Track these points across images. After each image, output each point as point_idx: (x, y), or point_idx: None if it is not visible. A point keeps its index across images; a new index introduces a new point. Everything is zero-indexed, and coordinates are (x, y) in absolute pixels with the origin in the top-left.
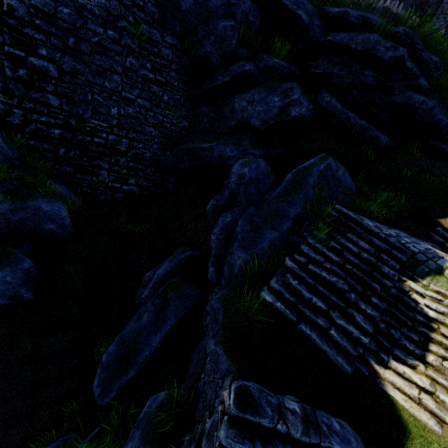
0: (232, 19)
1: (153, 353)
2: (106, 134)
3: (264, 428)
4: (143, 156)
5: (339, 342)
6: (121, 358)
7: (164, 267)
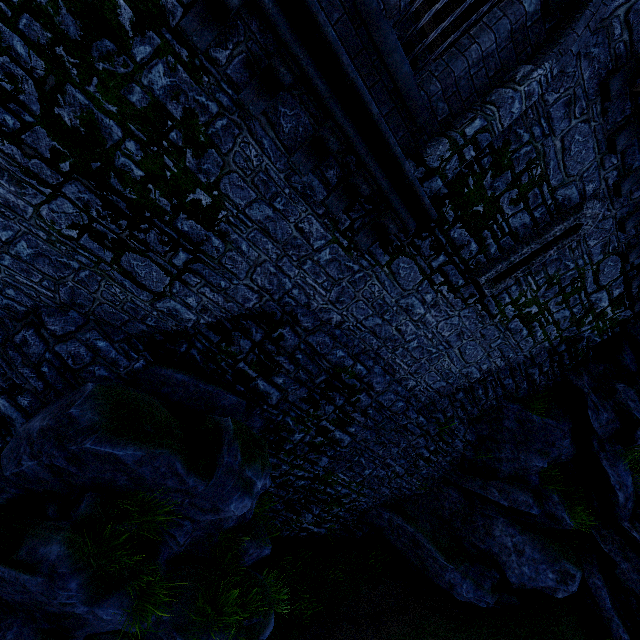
0: (546, 459)
1: None
2: (342, 486)
3: None
4: (358, 507)
5: None
6: None
7: None
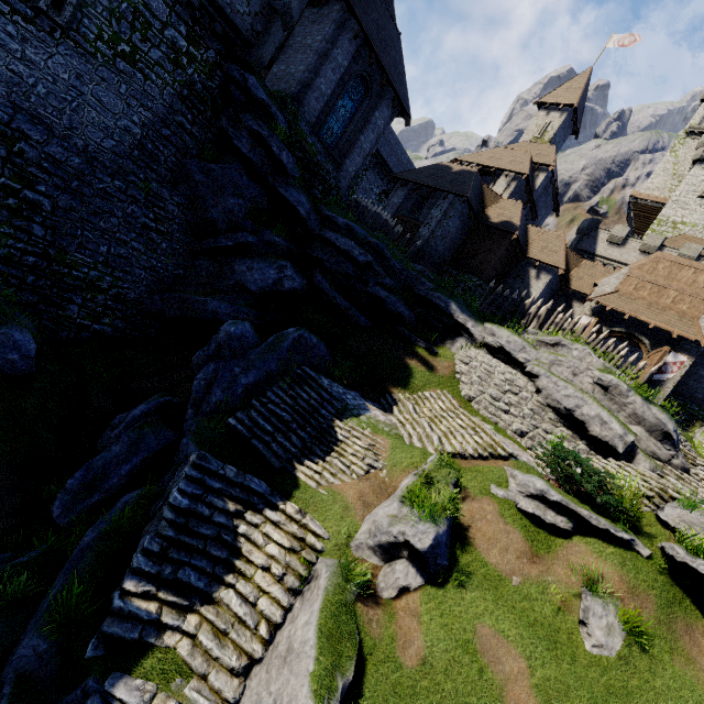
0: (240, 198)
1: (119, 486)
2: (89, 269)
3: (212, 474)
4: (126, 296)
5: (276, 451)
6: (87, 483)
7: (141, 408)
